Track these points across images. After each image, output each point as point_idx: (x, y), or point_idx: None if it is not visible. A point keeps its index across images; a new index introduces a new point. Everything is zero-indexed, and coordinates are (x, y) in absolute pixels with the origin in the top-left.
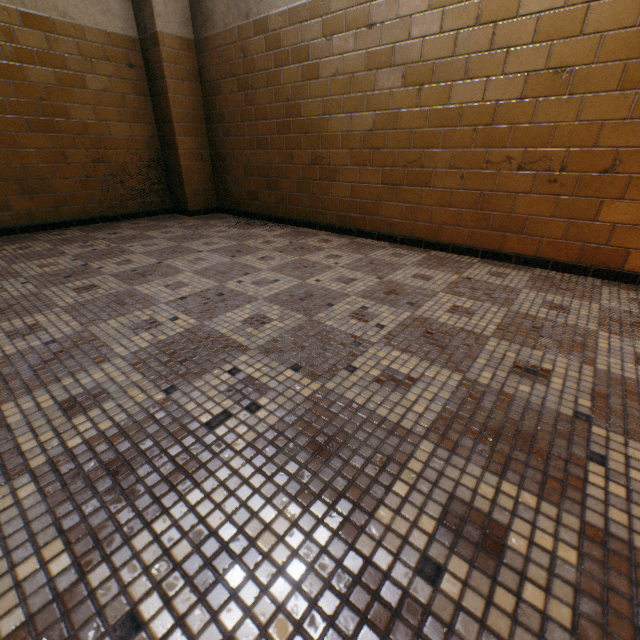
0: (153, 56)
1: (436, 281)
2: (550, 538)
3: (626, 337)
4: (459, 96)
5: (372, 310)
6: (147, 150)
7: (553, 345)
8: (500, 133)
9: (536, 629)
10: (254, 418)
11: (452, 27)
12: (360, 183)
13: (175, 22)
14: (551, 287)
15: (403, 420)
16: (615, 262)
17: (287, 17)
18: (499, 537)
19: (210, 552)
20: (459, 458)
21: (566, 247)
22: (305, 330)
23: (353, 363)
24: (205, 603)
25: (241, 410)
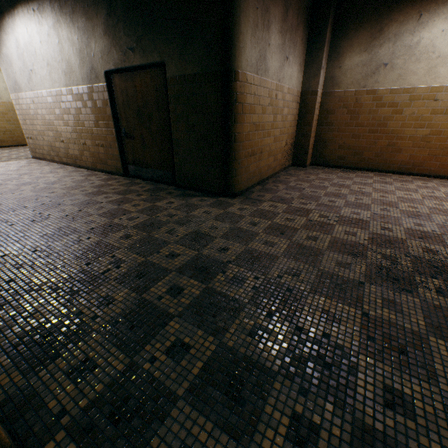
0: (309, 99)
1: None
2: None
3: None
4: None
5: None
6: (292, 138)
7: None
8: None
9: None
10: None
11: None
12: (415, 154)
13: (321, 85)
14: None
15: None
16: None
17: (389, 91)
18: None
19: None
20: None
21: None
22: None
23: None
24: None
25: None
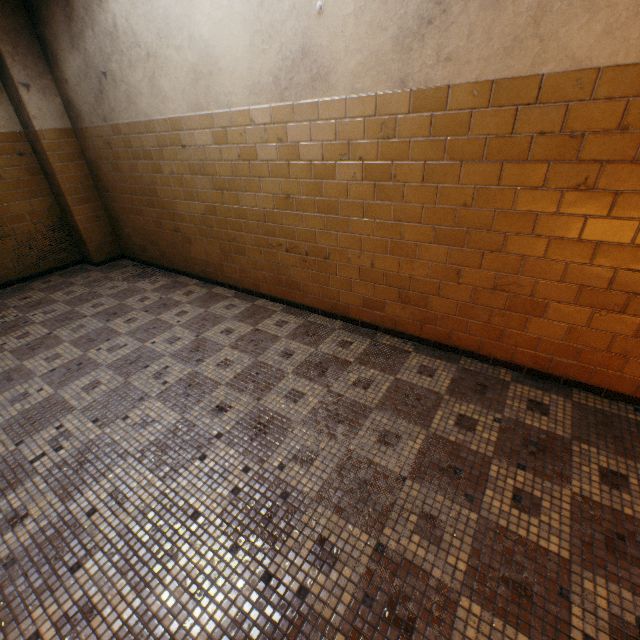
0: (38, 146)
1: (234, 335)
2: (149, 495)
3: (301, 376)
4: (245, 201)
5: (170, 369)
6: (49, 218)
7: (253, 387)
8: (272, 228)
9: (115, 526)
10: (57, 455)
11: (228, 158)
12: (208, 249)
13: (52, 118)
14: (304, 334)
15: (131, 447)
16: (347, 312)
17: (132, 128)
18: (129, 497)
19: (10, 516)
20: (142, 464)
21: (323, 301)
22: (118, 391)
23: (130, 414)
24: (2, 533)
25: (53, 451)
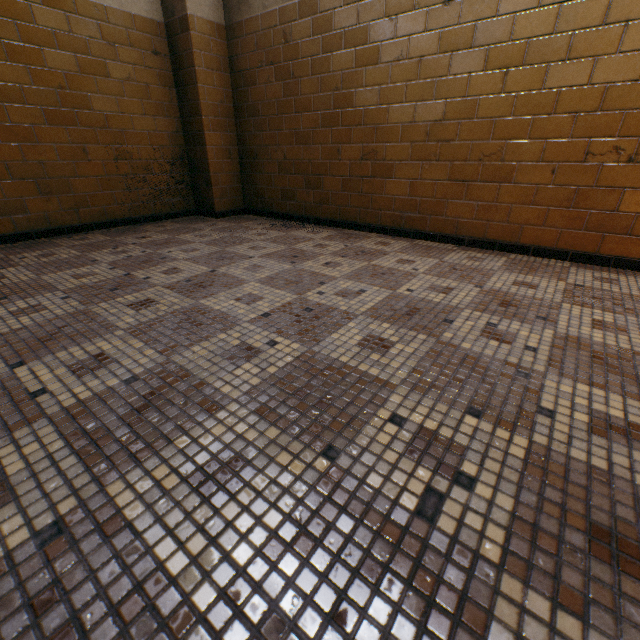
0: (181, 42)
1: (544, 289)
2: None
3: None
4: (557, 79)
5: (503, 327)
6: (171, 146)
7: None
8: (607, 120)
9: None
10: (477, 499)
11: None
12: (422, 180)
13: (206, 4)
14: None
15: None
16: None
17: None
18: None
19: None
20: None
21: None
22: (444, 356)
23: (541, 403)
24: None
25: (448, 485)
